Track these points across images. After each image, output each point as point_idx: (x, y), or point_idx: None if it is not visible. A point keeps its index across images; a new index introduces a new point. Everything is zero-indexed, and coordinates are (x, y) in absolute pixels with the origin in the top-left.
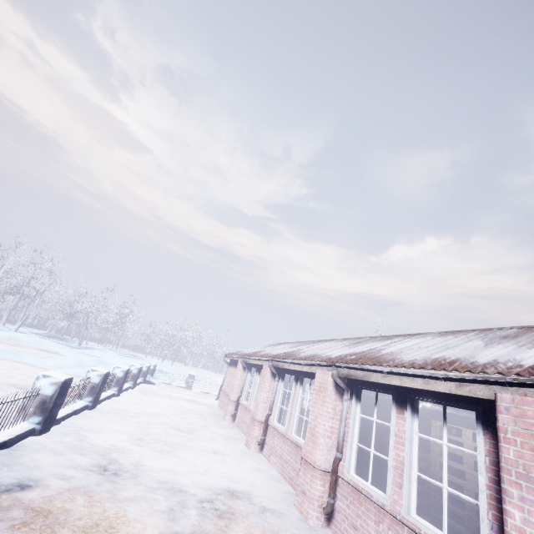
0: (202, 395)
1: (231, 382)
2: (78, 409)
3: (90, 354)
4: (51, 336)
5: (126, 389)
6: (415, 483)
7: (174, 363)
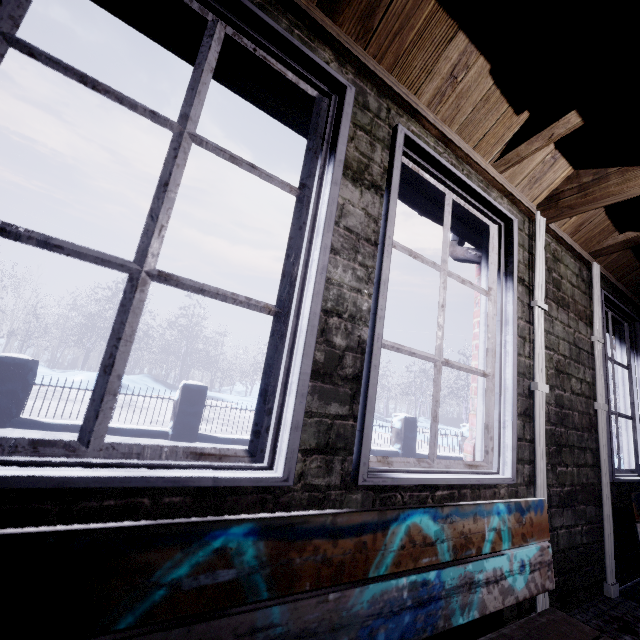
0: None
1: None
2: (376, 450)
3: None
4: None
5: None
6: (269, 345)
7: None
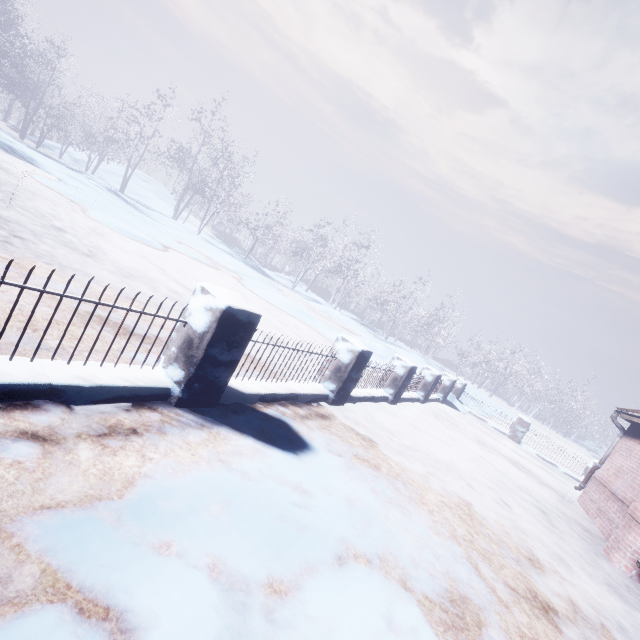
0: (539, 461)
1: (632, 475)
2: (302, 393)
3: (392, 349)
4: (364, 324)
5: (410, 399)
6: None
7: (493, 396)
